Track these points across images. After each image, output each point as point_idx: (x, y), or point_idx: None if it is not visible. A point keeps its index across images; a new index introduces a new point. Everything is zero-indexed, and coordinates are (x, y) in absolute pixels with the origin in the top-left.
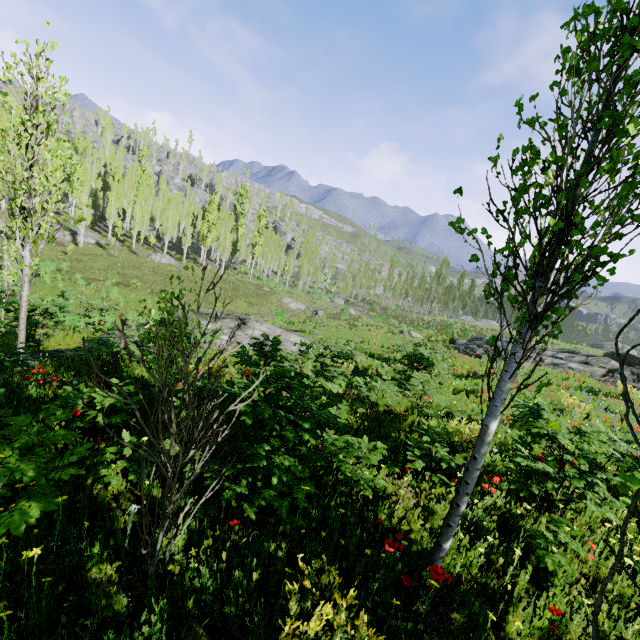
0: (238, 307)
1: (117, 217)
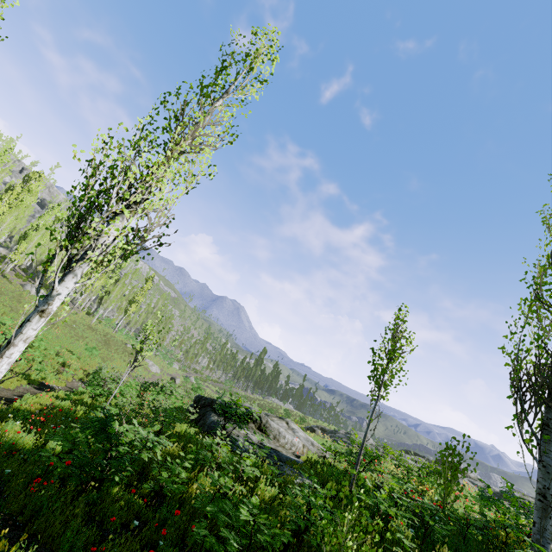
0: (121, 367)
1: (3, 235)
